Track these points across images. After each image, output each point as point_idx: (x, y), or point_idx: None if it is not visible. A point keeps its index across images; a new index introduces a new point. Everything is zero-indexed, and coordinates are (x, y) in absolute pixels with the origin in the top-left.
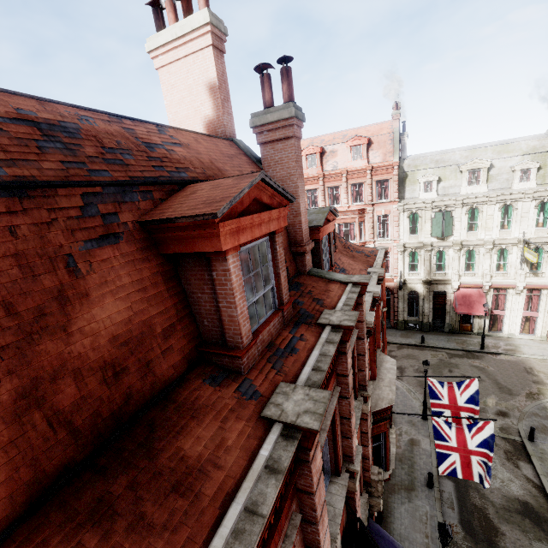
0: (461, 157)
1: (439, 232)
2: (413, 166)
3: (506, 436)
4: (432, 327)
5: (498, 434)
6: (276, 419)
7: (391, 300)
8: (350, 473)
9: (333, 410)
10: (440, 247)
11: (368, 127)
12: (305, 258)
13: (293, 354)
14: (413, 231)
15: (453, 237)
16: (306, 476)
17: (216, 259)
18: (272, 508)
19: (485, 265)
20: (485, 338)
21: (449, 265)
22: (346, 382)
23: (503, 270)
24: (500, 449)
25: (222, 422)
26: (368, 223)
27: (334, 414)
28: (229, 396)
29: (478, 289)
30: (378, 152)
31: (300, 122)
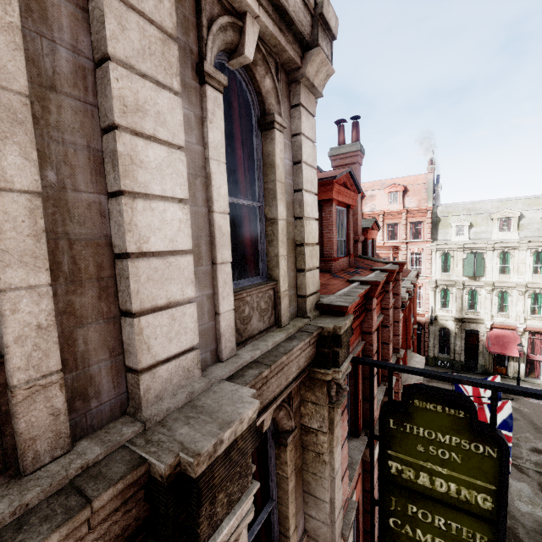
0: (492, 207)
1: (471, 272)
2: (445, 212)
3: (541, 470)
4: (464, 367)
5: (532, 467)
6: (357, 280)
7: (422, 334)
8: (386, 392)
9: (380, 320)
10: (472, 287)
11: (405, 177)
12: (358, 245)
13: (358, 274)
14: (445, 271)
15: (485, 278)
16: (369, 320)
17: (326, 206)
18: (358, 306)
19: (518, 307)
20: (522, 383)
21: (482, 304)
22: (388, 313)
23: (538, 314)
24: (533, 481)
25: (327, 279)
26: (401, 259)
27: (378, 333)
28: (327, 275)
29: (512, 331)
30: (413, 199)
31: (362, 154)
